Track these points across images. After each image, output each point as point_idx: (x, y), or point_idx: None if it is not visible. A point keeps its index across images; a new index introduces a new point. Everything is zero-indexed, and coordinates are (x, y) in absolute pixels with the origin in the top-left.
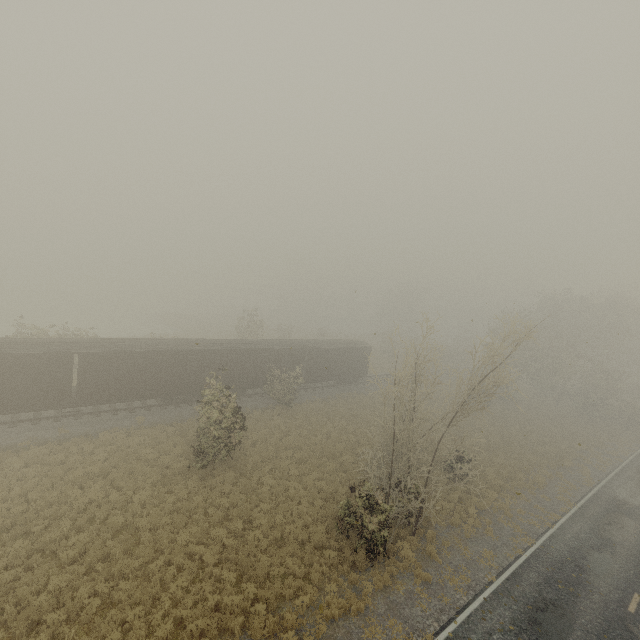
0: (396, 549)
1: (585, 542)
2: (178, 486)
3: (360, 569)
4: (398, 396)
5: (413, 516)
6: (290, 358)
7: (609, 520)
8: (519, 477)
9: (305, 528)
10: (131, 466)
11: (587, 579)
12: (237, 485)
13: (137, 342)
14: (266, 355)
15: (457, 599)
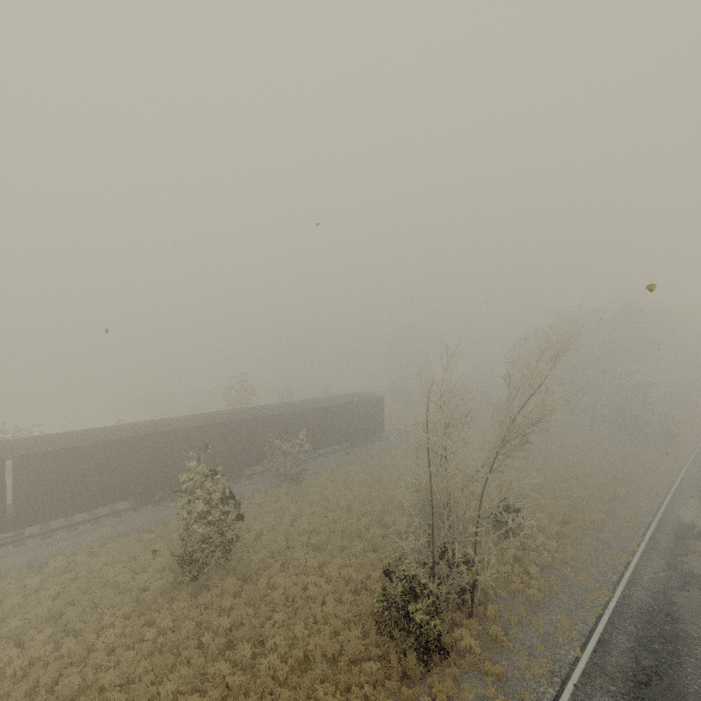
0: (454, 641)
1: (667, 582)
2: (160, 613)
3: (413, 680)
4: (424, 444)
5: (466, 591)
6: (291, 423)
7: (684, 549)
8: (575, 518)
9: (335, 636)
10: (94, 597)
11: (684, 629)
12: (241, 595)
13: (94, 432)
14: (262, 424)
15: (542, 694)
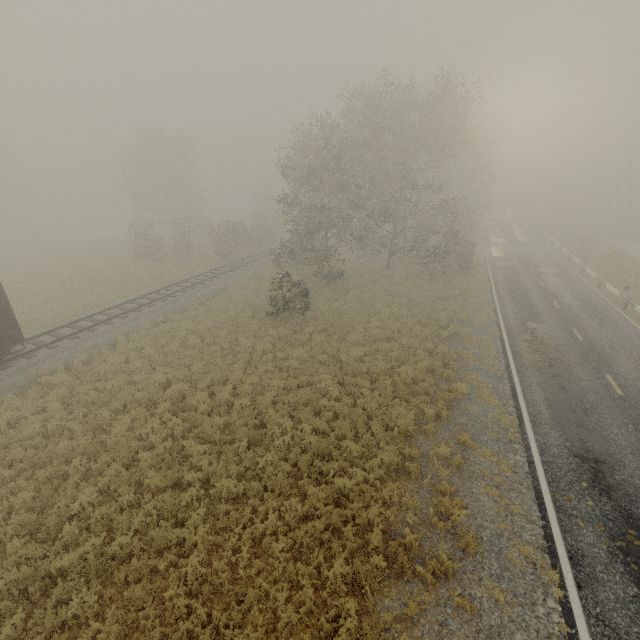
0: None
1: None
2: None
3: None
4: None
5: None
6: None
7: None
8: (414, 543)
9: None
10: None
11: None
12: None
13: None
14: None
15: None
